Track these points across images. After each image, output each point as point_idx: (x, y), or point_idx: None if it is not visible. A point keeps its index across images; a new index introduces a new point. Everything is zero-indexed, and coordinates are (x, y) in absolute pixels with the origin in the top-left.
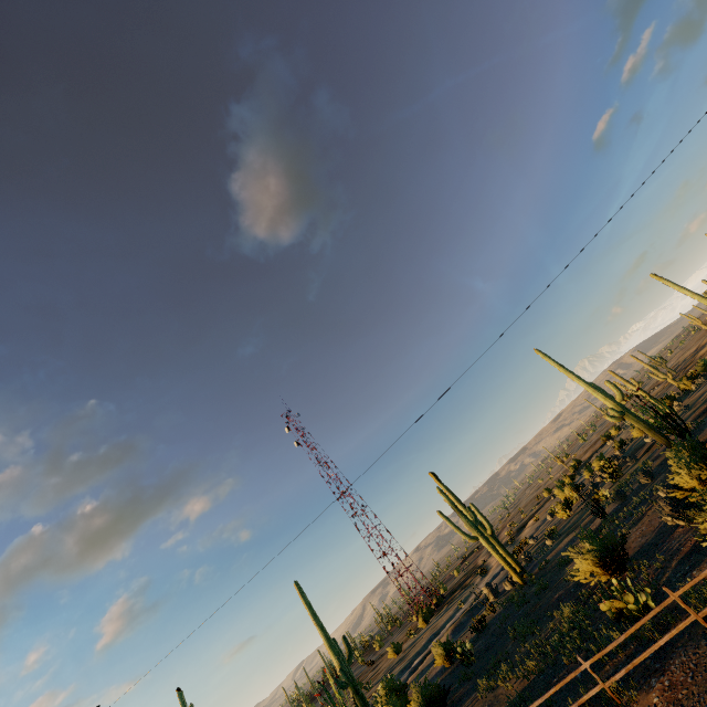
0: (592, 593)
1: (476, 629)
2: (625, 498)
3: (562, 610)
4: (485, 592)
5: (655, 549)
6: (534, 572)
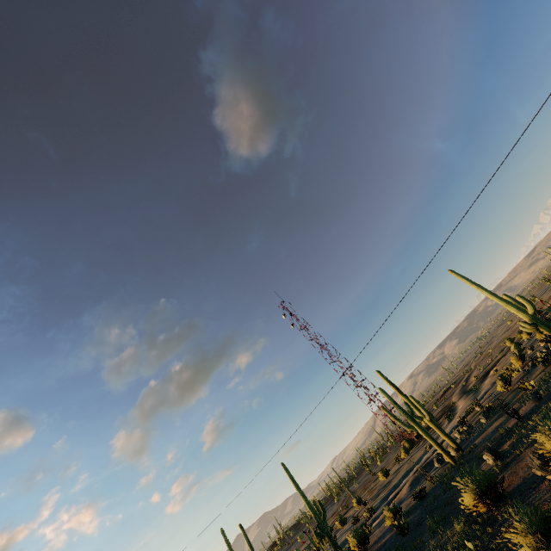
0: (480, 515)
1: (417, 498)
2: (540, 400)
3: (460, 519)
4: (438, 451)
5: (527, 494)
6: (467, 450)
